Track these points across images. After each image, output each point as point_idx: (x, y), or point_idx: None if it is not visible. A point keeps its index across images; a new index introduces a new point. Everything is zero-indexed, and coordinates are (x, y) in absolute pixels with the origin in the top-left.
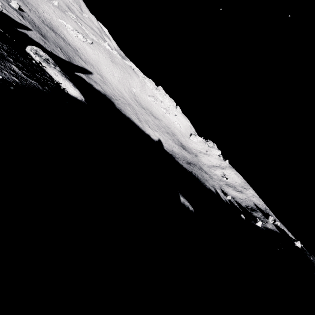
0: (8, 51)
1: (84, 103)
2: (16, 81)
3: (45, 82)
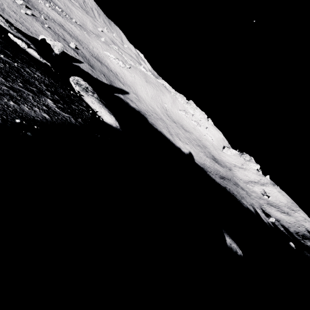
0: (48, 84)
1: (119, 129)
2: (45, 119)
3: (79, 113)
